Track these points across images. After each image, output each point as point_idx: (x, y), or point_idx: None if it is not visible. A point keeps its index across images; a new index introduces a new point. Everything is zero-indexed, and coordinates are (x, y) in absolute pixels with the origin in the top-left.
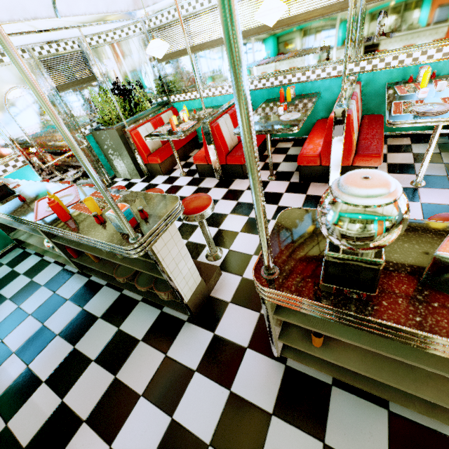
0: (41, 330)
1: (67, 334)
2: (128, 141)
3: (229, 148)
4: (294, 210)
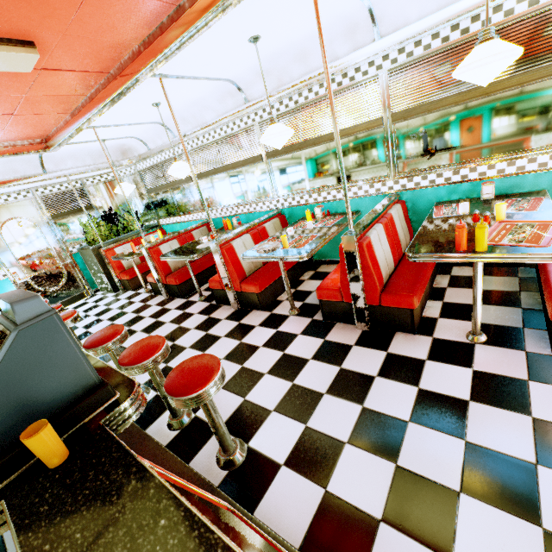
0: None
1: None
2: (104, 259)
3: (172, 269)
4: None
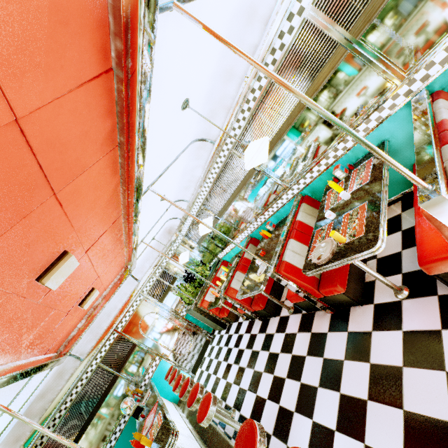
0: None
1: None
2: (203, 310)
3: (250, 296)
4: None
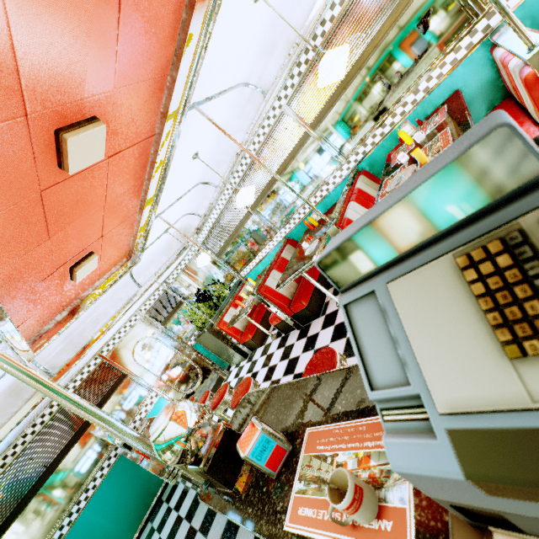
0: None
1: None
2: (220, 333)
3: (289, 298)
4: (246, 396)
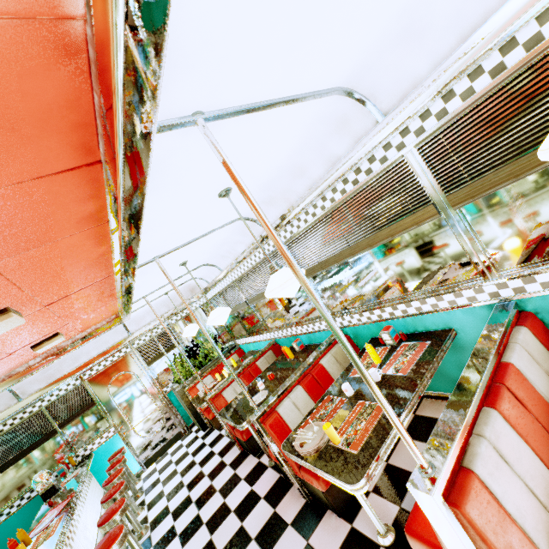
0: None
1: None
2: (189, 398)
3: None
4: None
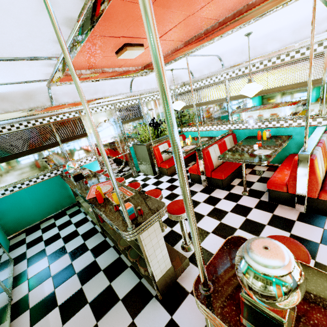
0: (69, 266)
1: (81, 275)
2: (151, 152)
3: (214, 166)
4: (239, 238)
